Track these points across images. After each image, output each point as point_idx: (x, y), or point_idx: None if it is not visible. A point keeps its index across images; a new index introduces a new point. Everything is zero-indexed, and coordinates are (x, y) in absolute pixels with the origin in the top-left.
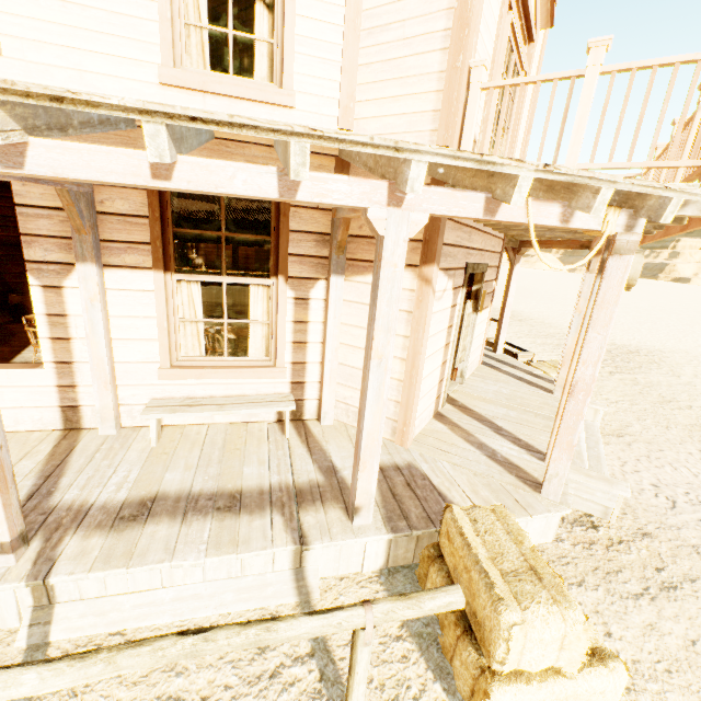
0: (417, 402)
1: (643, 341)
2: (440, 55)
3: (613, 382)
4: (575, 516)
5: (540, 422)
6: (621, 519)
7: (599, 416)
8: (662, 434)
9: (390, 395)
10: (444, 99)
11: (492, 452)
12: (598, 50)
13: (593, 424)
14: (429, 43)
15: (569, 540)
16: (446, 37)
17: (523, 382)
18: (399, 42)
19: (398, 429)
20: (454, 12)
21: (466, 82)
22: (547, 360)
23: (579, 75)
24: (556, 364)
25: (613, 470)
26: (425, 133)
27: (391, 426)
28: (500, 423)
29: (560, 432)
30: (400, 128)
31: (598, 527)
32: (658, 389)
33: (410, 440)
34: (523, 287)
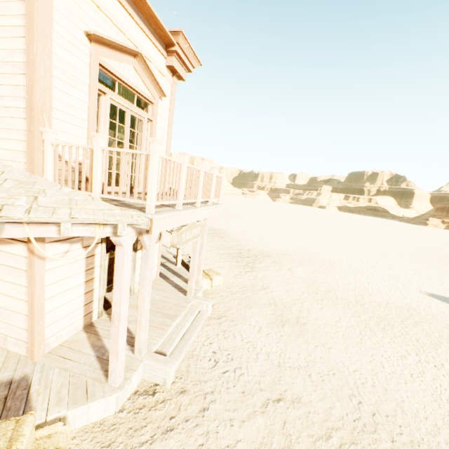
0: (43, 328)
1: (279, 247)
2: (24, 121)
3: (243, 279)
4: (147, 387)
5: (160, 320)
6: (176, 383)
7: (209, 308)
8: (244, 313)
9: (23, 326)
10: (28, 146)
11: (103, 353)
12: (97, 138)
13: (205, 313)
14: (18, 113)
15: (128, 409)
16: (25, 112)
17: (175, 289)
18: (2, 107)
19: (29, 349)
20: (26, 100)
21: (42, 139)
22: (206, 269)
23: (93, 148)
24: (210, 271)
25: (198, 345)
26: (22, 163)
27: (26, 346)
28: (131, 325)
29: (111, 344)
30: (8, 157)
31: (156, 393)
32: (264, 281)
33: (39, 355)
34: (240, 212)
